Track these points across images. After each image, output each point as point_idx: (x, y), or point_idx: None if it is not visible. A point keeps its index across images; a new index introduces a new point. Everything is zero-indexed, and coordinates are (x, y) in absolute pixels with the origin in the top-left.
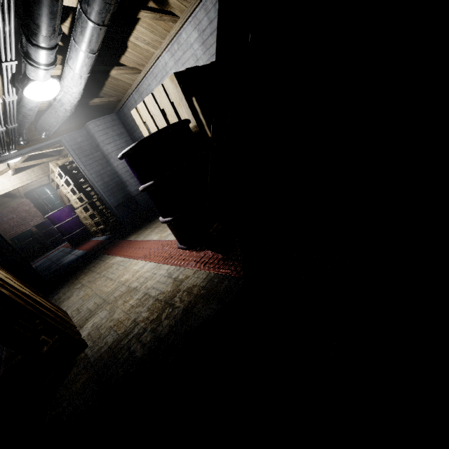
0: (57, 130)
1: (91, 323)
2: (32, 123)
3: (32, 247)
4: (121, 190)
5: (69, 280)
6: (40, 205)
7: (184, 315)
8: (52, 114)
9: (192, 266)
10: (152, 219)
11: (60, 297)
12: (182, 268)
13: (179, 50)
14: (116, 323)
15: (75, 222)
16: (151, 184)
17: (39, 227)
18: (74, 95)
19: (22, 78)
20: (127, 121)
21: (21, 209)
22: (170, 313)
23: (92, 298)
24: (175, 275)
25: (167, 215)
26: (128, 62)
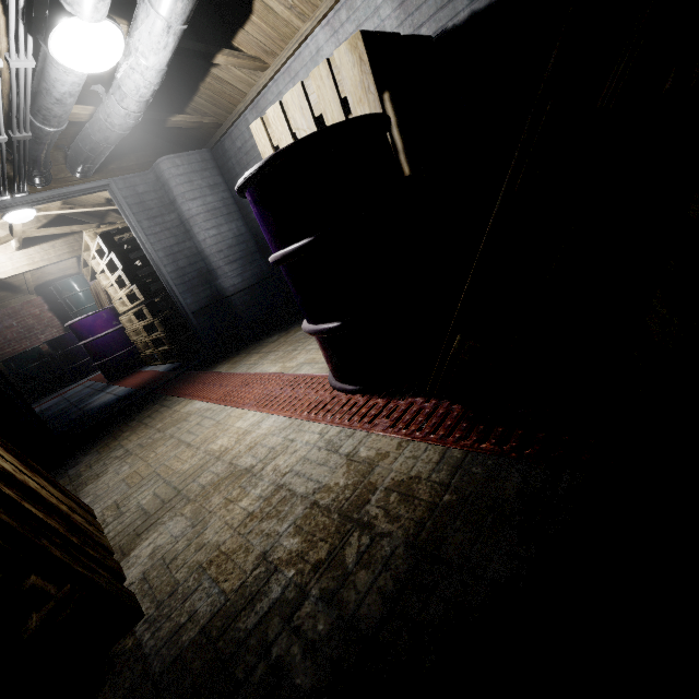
0: (104, 168)
1: (149, 545)
2: (60, 146)
3: (39, 377)
4: (205, 284)
5: (101, 441)
6: (59, 308)
7: (416, 562)
8: (100, 123)
9: (386, 429)
10: (258, 338)
11: (81, 472)
12: (361, 432)
13: (350, 22)
14: (215, 558)
15: (117, 337)
16: (307, 244)
17: (54, 344)
18: (149, 76)
19: (47, 16)
20: (227, 165)
21: (27, 312)
22: (369, 549)
23: (148, 483)
24: (347, 447)
25: (326, 318)
26: (247, 44)
